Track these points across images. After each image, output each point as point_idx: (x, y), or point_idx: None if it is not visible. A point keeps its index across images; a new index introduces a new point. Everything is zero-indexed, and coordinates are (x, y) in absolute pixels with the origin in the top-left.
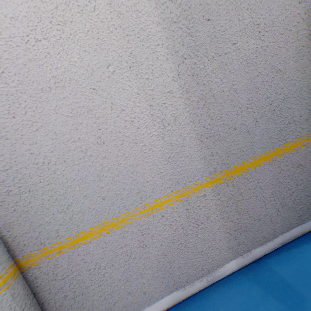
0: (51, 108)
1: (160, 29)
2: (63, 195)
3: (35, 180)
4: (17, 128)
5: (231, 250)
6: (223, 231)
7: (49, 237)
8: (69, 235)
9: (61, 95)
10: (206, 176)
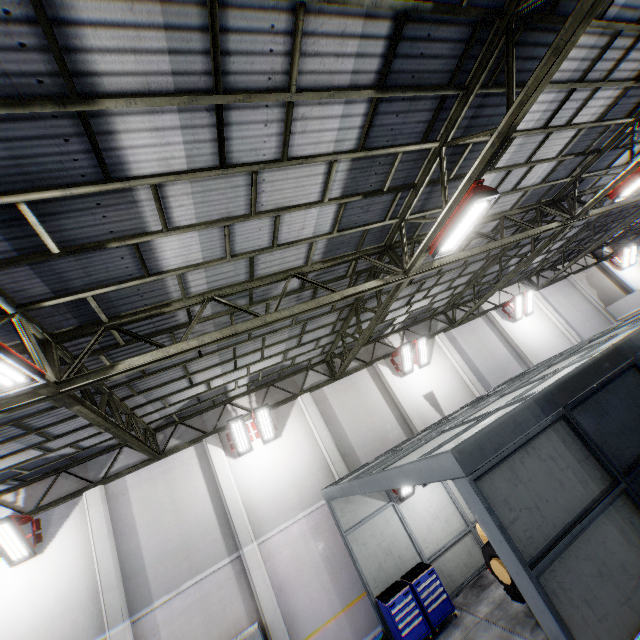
0: (300, 593)
1: (323, 563)
2: (304, 621)
3: (297, 617)
4: (293, 601)
5: (355, 639)
6: (350, 630)
7: (301, 637)
8: (306, 636)
9: (302, 589)
10: (341, 608)
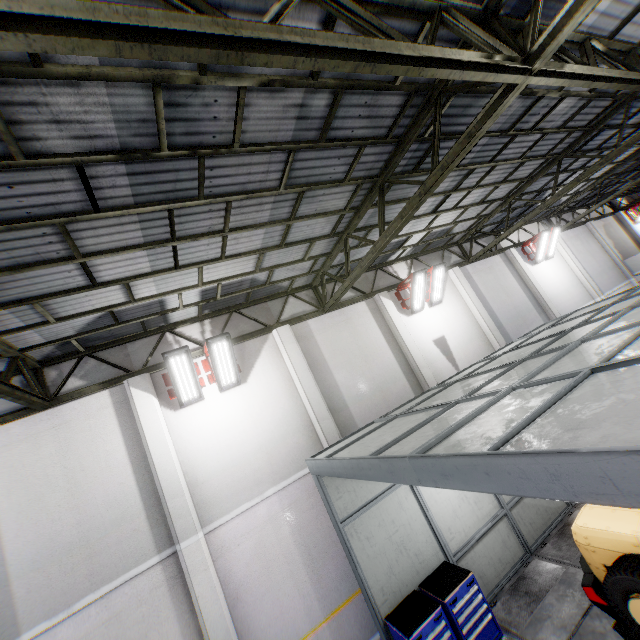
0: (266, 601)
1: (299, 557)
2: None
3: (260, 635)
4: (255, 613)
5: None
6: None
7: None
8: None
9: (269, 595)
10: (323, 617)
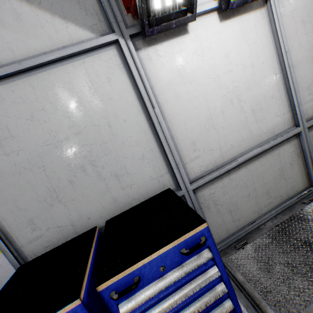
0: None
1: None
2: None
3: None
4: None
5: None
6: None
7: None
8: None
9: None
10: None
